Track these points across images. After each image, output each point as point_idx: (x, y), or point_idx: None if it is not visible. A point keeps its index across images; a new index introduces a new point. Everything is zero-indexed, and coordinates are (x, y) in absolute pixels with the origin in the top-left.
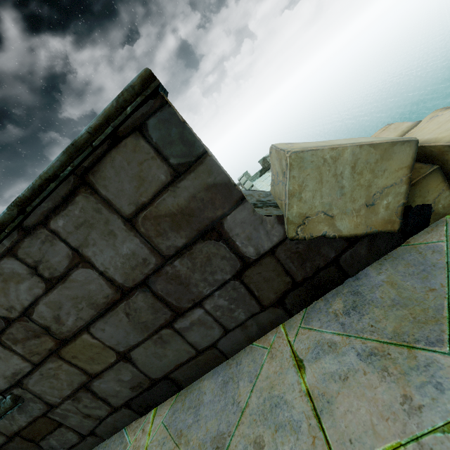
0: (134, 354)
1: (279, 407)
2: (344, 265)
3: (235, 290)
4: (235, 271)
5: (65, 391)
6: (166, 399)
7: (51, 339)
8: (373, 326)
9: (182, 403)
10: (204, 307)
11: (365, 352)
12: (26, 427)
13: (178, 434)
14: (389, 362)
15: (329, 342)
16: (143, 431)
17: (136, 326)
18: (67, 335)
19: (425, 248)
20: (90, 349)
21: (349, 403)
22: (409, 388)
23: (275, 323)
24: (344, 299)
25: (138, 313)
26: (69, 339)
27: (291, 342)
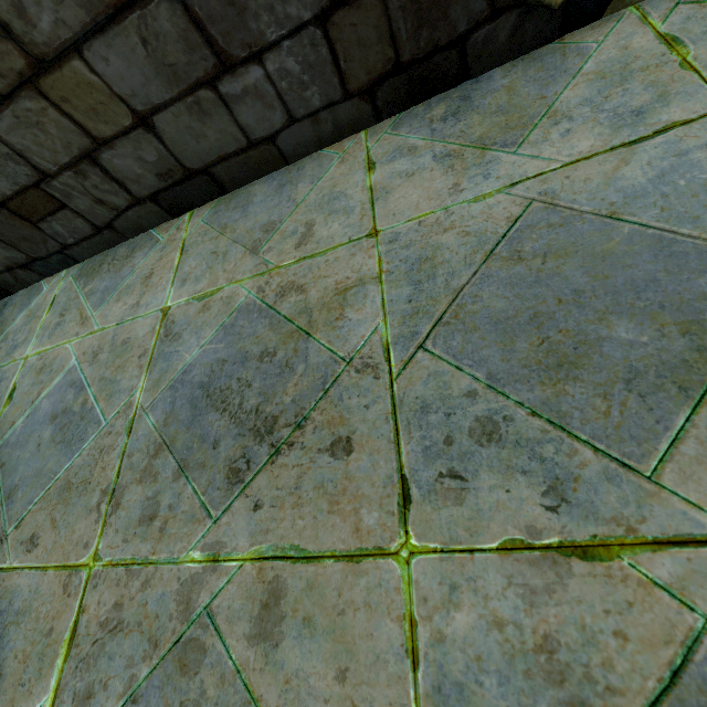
0: (159, 121)
1: (338, 200)
2: (470, 54)
3: (313, 48)
4: (319, 8)
5: (60, 156)
6: (205, 203)
7: (18, 53)
8: (463, 132)
9: (226, 205)
10: (266, 67)
11: (442, 154)
12: (13, 197)
13: (222, 227)
14: (459, 161)
15: (411, 147)
16: (177, 229)
17: (160, 70)
18: (45, 52)
19: (574, 50)
20: (89, 92)
21: (406, 192)
22: (463, 179)
23: (356, 127)
24: (450, 104)
25: (161, 44)
26: (49, 62)
27: (369, 148)
